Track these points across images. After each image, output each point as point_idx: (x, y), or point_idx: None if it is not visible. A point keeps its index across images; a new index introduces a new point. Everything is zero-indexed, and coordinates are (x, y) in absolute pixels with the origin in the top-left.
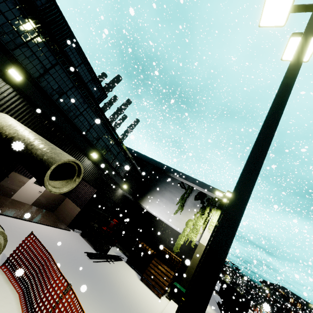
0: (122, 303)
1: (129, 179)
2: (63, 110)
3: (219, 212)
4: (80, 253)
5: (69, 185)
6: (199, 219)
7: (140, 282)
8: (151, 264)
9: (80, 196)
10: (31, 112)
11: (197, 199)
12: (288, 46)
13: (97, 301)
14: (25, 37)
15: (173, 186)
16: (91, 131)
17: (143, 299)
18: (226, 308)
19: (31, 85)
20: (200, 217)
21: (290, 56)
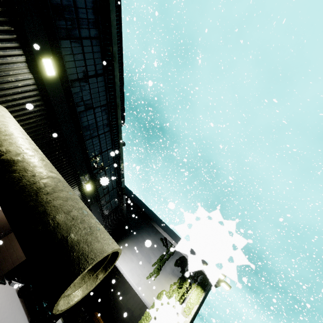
0: None
1: (110, 220)
2: (81, 126)
3: (200, 290)
4: None
5: (84, 286)
6: (175, 293)
7: None
8: None
9: None
10: (41, 116)
11: (177, 265)
12: None
13: None
14: (84, 32)
15: (155, 240)
16: (98, 158)
17: None
18: None
19: (59, 86)
20: (177, 291)
21: None
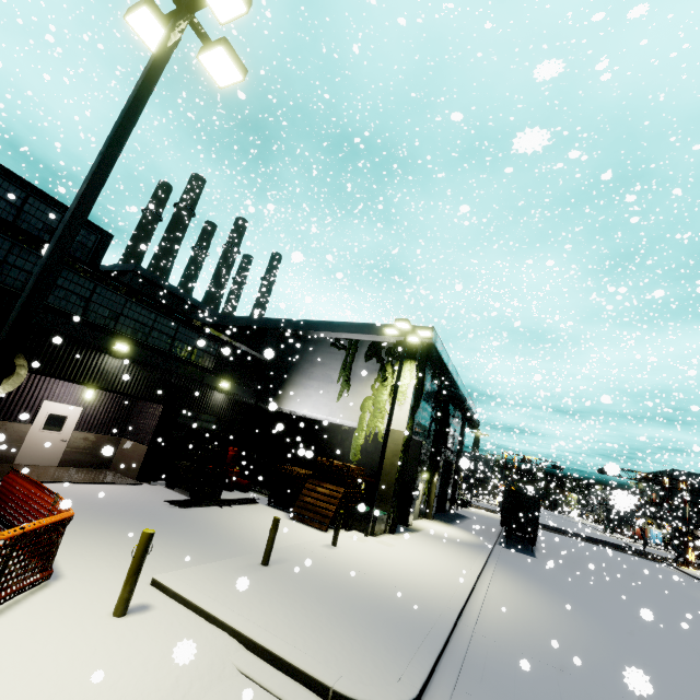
0: (223, 538)
1: (230, 370)
2: (15, 291)
3: (408, 364)
4: (154, 503)
5: (13, 382)
6: (381, 390)
7: (287, 521)
8: (305, 491)
9: (141, 427)
10: None
11: (369, 358)
12: (208, 69)
13: (166, 538)
14: None
15: (324, 352)
16: (93, 308)
17: (278, 534)
18: (508, 529)
19: None
20: (382, 387)
21: (224, 81)
